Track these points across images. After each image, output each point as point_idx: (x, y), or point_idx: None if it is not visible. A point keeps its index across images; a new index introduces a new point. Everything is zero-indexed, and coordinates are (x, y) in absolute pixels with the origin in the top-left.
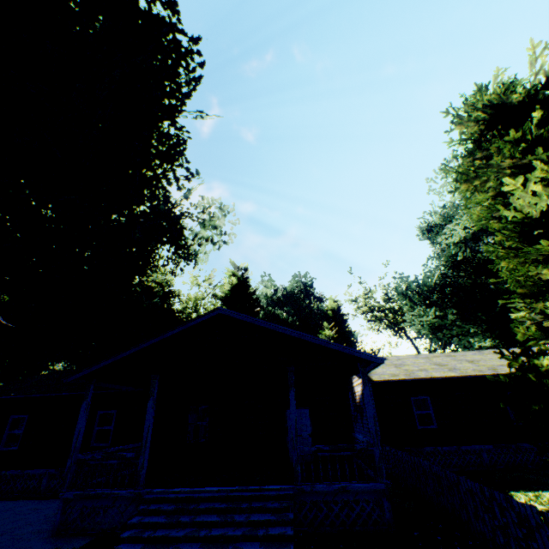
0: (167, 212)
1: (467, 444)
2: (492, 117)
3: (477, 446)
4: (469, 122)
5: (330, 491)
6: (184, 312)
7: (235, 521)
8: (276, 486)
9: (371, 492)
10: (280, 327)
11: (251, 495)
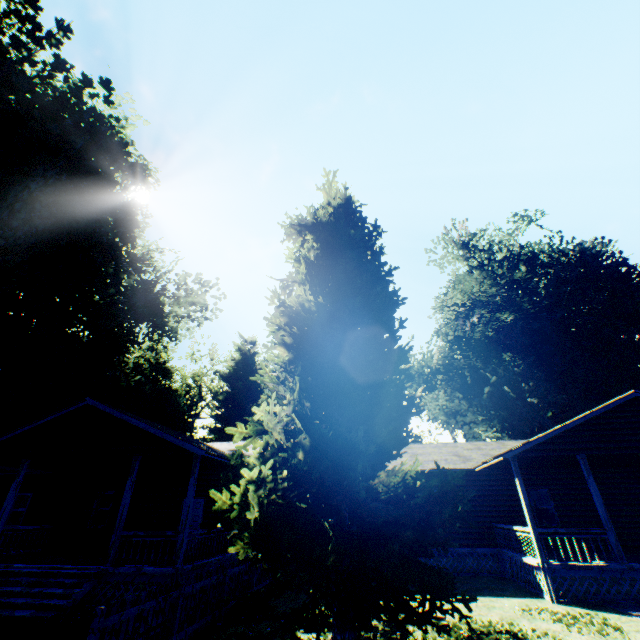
0: (143, 289)
1: None
2: (301, 233)
3: None
4: (295, 234)
5: (132, 573)
6: (182, 390)
7: (29, 592)
8: (89, 566)
9: (165, 576)
10: (130, 418)
11: (60, 572)
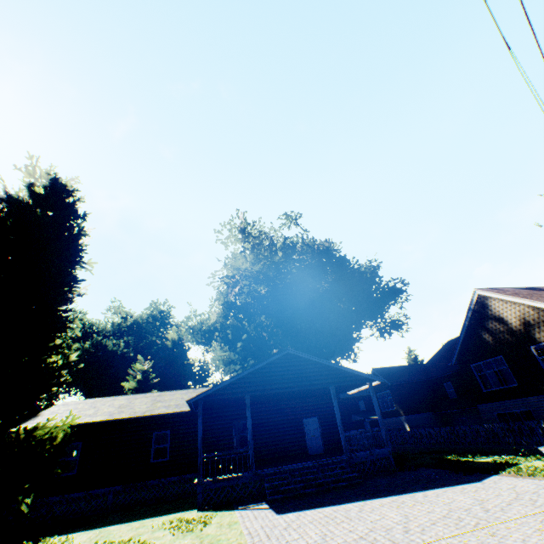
0: None
1: (98, 488)
2: None
3: (106, 489)
4: None
5: None
6: None
7: None
8: None
9: None
10: None
11: None
